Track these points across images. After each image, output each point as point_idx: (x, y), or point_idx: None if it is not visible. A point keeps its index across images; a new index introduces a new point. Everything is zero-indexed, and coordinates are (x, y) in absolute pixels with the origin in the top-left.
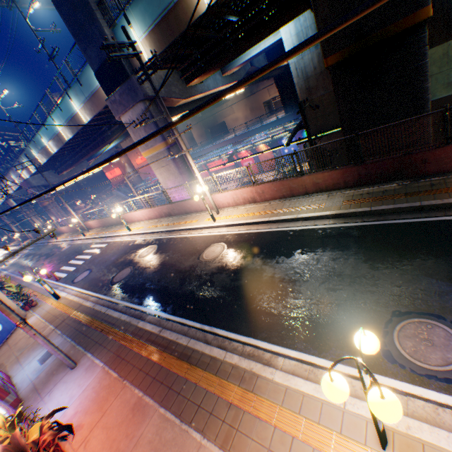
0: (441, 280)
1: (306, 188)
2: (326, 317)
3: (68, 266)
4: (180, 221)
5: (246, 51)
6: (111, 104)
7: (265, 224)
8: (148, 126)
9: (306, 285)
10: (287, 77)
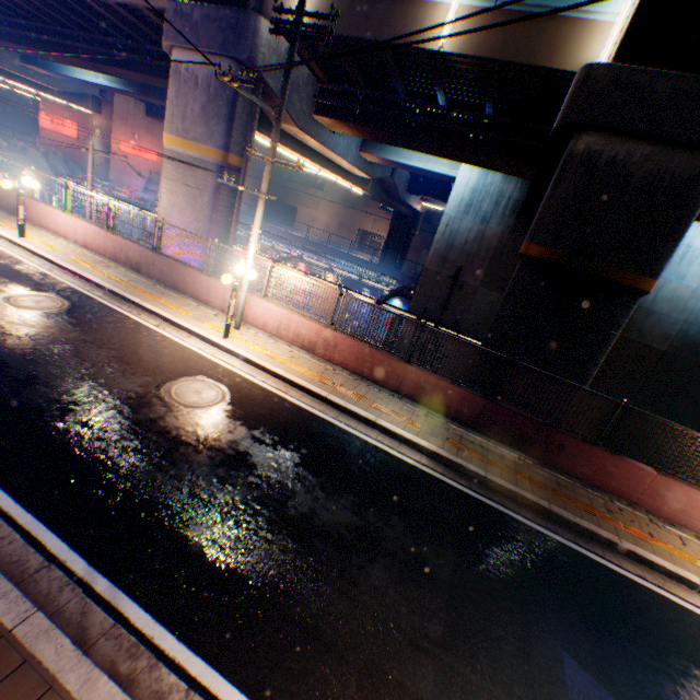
0: (584, 668)
1: (403, 383)
2: (402, 676)
3: None
4: (153, 292)
5: (418, 151)
6: (176, 15)
7: (318, 399)
8: (217, 105)
9: (372, 572)
10: (409, 225)
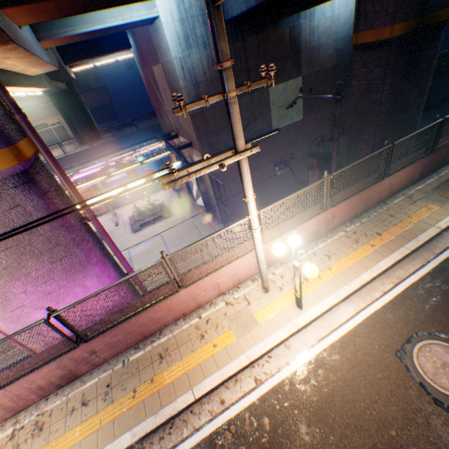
0: None
1: (381, 194)
2: None
3: None
4: (157, 370)
5: None
6: None
7: (406, 258)
8: None
9: None
10: (73, 97)
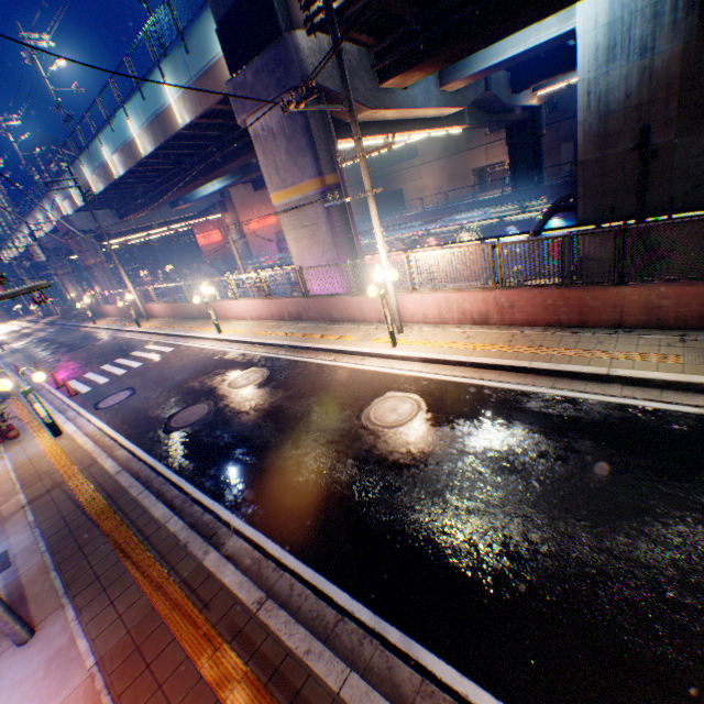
0: None
1: (623, 313)
2: None
3: (97, 374)
4: (318, 332)
5: (510, 33)
6: (235, 91)
7: (518, 373)
8: (296, 142)
9: None
10: (530, 129)
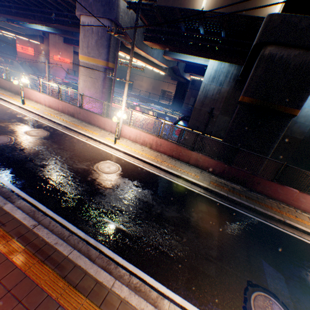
0: (271, 266)
1: (190, 159)
2: (203, 269)
3: None
4: (81, 126)
5: (191, 55)
6: None
7: (156, 168)
8: (102, 41)
9: (187, 234)
10: (185, 87)
